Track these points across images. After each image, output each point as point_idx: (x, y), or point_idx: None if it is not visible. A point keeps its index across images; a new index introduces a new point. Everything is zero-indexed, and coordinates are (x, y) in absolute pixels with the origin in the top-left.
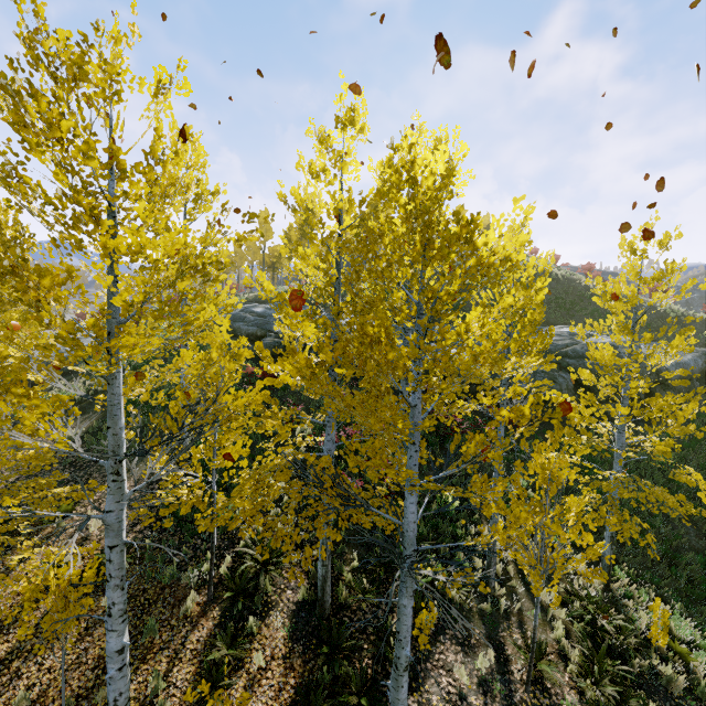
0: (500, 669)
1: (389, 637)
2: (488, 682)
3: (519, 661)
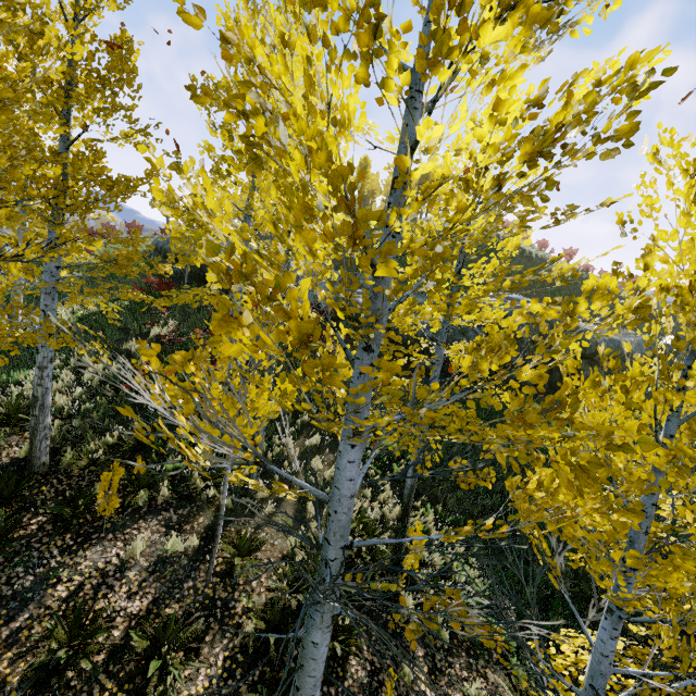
0: (195, 556)
1: (79, 500)
2: (167, 563)
3: (225, 554)
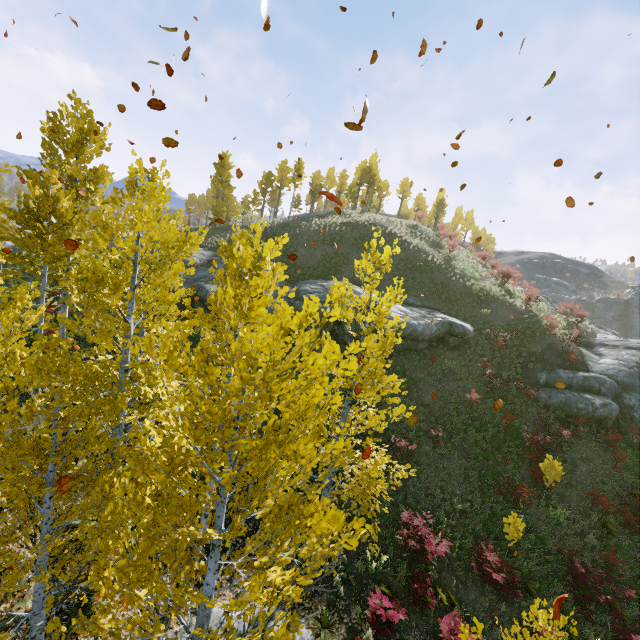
0: None
1: None
2: None
3: None
